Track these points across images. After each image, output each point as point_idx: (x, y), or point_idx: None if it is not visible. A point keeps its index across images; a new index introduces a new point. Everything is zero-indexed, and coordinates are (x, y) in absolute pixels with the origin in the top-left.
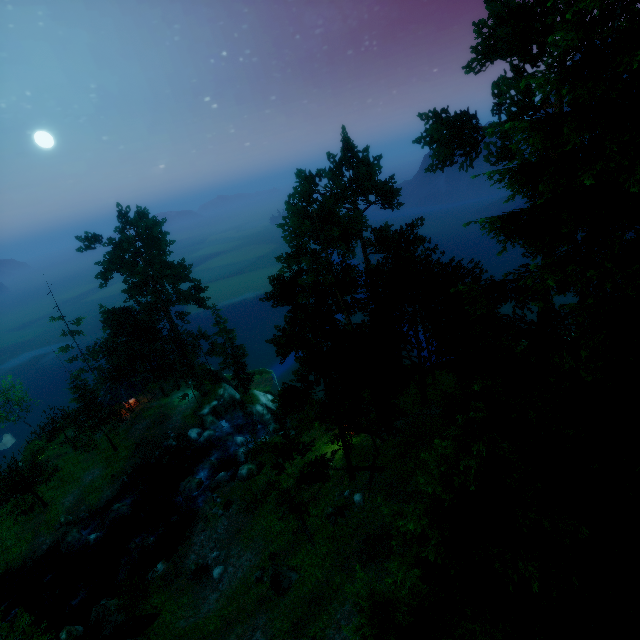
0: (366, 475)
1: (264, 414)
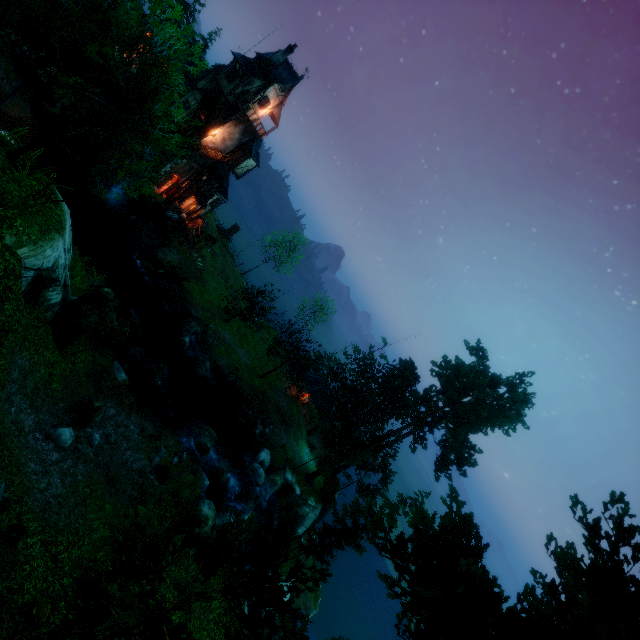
0: None
1: None
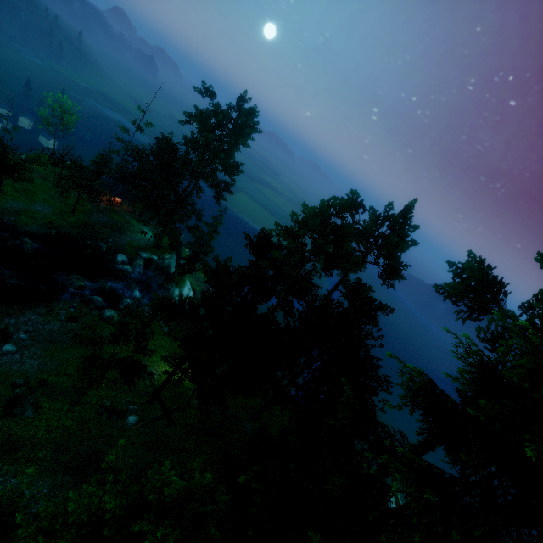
0: (158, 412)
1: (175, 299)
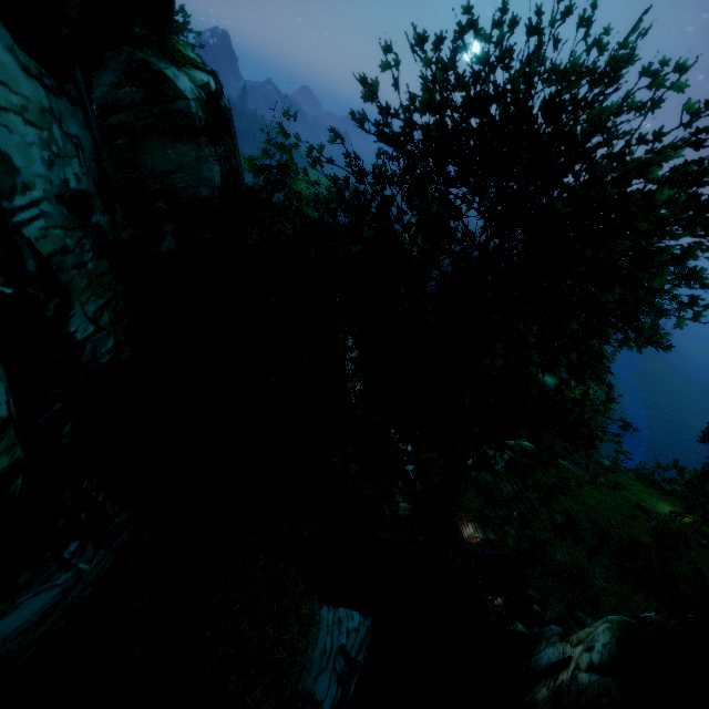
0: None
1: None
